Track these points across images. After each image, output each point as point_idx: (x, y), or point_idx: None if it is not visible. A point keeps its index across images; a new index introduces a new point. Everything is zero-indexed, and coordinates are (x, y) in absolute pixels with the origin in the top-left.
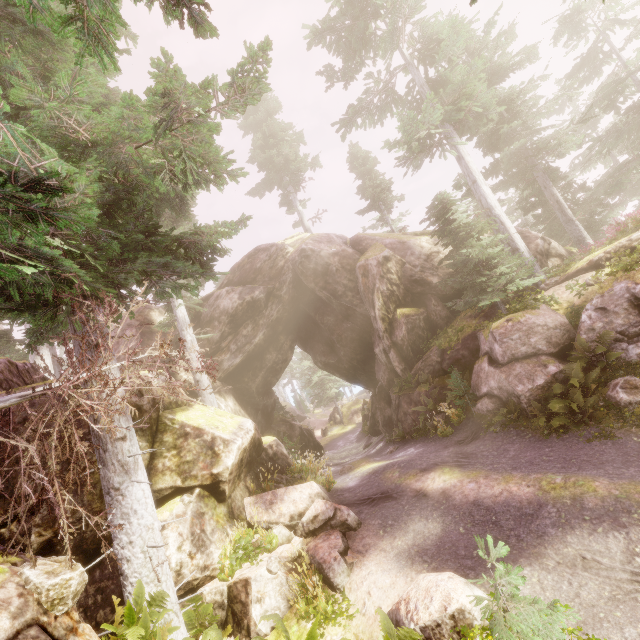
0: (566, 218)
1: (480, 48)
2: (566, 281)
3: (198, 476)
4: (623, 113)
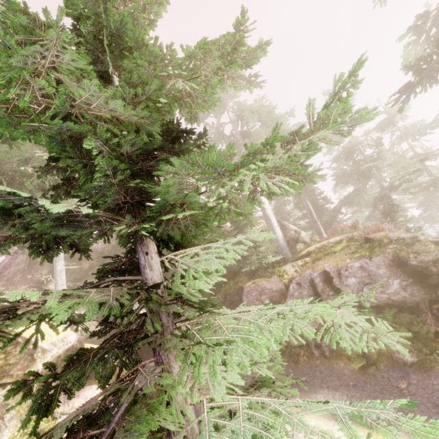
0: (313, 219)
1: (276, 118)
2: (296, 261)
3: (13, 375)
4: (353, 164)
